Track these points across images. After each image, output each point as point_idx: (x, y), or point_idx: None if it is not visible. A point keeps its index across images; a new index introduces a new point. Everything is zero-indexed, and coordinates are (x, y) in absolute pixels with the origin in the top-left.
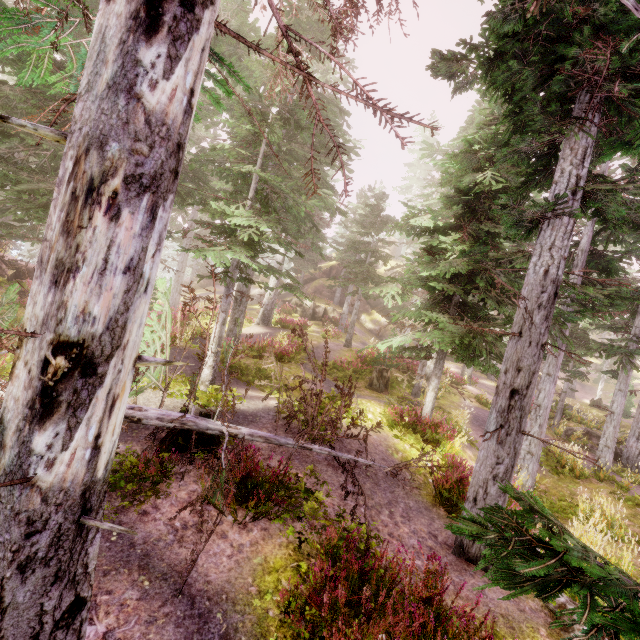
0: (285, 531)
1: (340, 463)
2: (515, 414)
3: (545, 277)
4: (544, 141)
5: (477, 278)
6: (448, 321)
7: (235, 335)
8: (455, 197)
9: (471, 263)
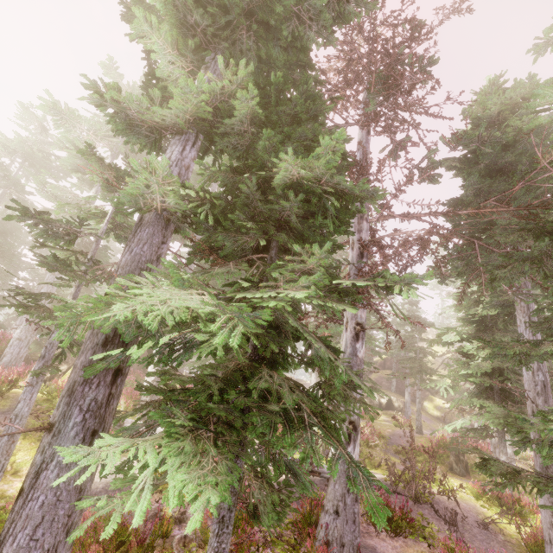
0: (417, 544)
1: (441, 516)
2: (551, 469)
3: (533, 376)
4: (504, 300)
5: (504, 372)
6: (493, 405)
7: None
8: (469, 318)
9: (493, 364)
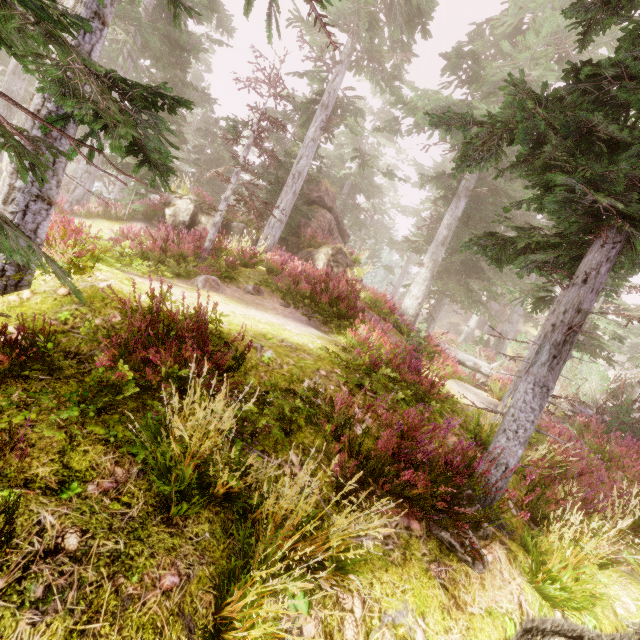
0: None
1: None
2: None
3: None
4: None
5: None
6: None
7: None
8: None
9: None
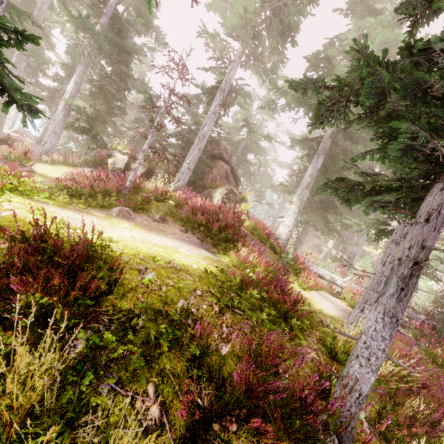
0: None
1: None
2: None
3: None
4: None
5: None
6: None
7: None
8: None
9: None
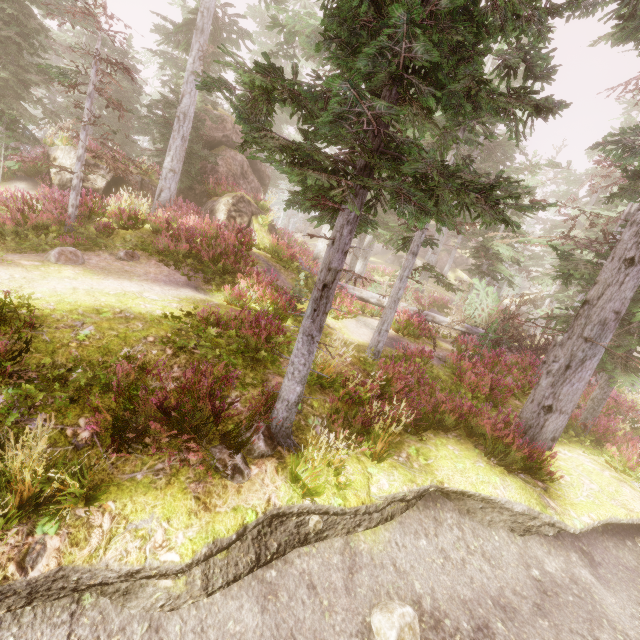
0: None
1: None
2: None
3: None
4: None
5: None
6: None
7: (422, 292)
8: (599, 235)
9: None
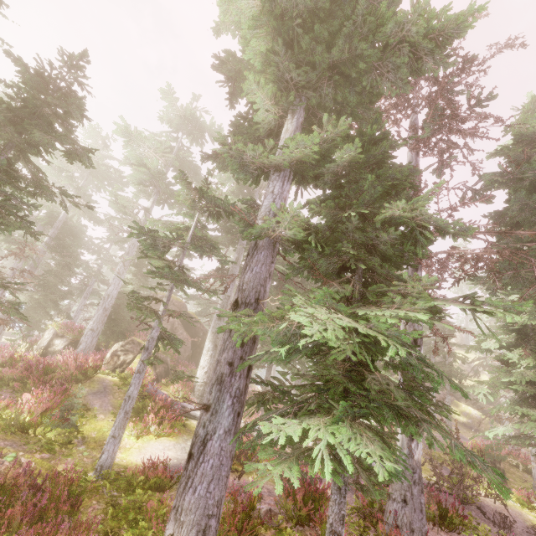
0: None
1: (488, 519)
2: None
3: None
4: None
5: None
6: None
7: None
8: (508, 326)
9: None
